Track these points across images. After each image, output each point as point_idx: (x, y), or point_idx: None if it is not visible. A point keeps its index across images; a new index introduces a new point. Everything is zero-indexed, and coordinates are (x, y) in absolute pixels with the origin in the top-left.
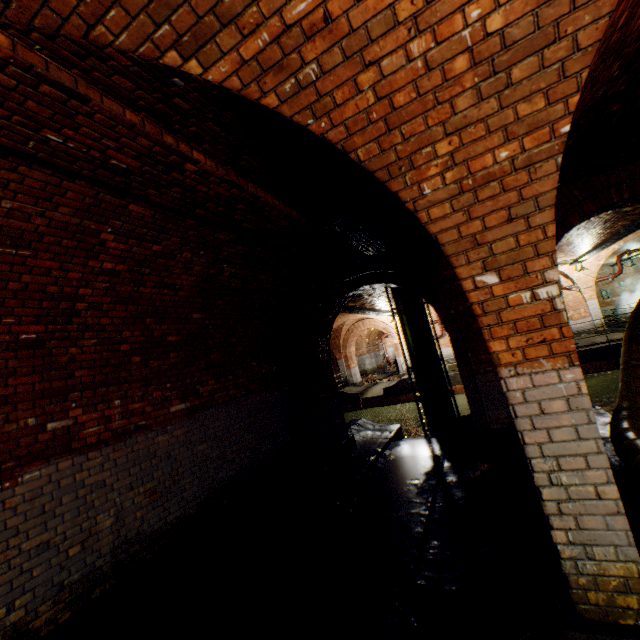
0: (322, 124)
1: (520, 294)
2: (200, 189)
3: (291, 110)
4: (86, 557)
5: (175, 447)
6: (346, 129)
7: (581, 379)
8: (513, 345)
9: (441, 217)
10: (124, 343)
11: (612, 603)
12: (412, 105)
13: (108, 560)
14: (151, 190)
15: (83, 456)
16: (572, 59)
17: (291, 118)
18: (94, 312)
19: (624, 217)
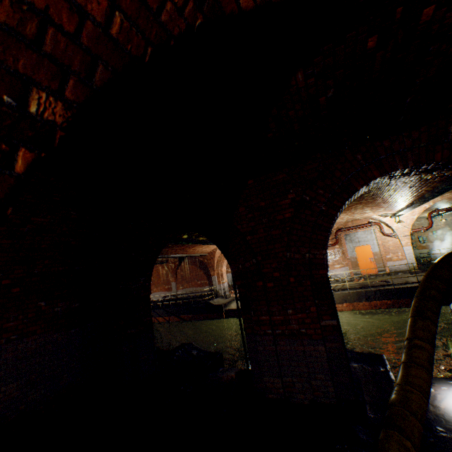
0: None
1: None
2: None
3: None
4: None
5: None
6: None
7: None
8: None
9: None
10: None
11: None
12: None
13: None
14: None
15: None
16: None
17: None
18: None
19: (426, 184)
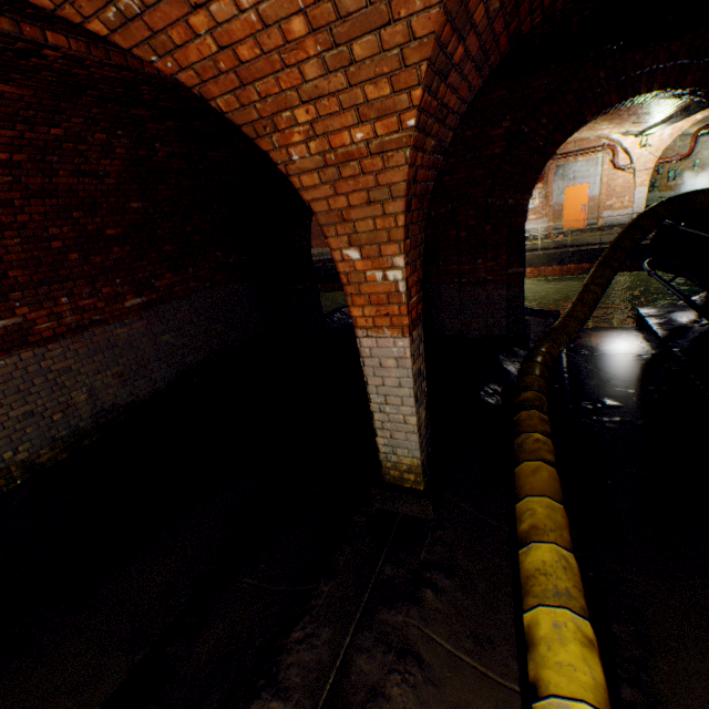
0: (169, 64)
1: (375, 273)
2: (79, 73)
3: (127, 42)
4: (70, 421)
5: (137, 338)
6: (197, 74)
7: (408, 347)
8: (367, 314)
9: (312, 186)
10: (54, 241)
11: (402, 477)
12: (260, 62)
13: (90, 423)
14: (14, 75)
15: (43, 348)
16: (411, 47)
17: (130, 51)
18: (6, 210)
19: None
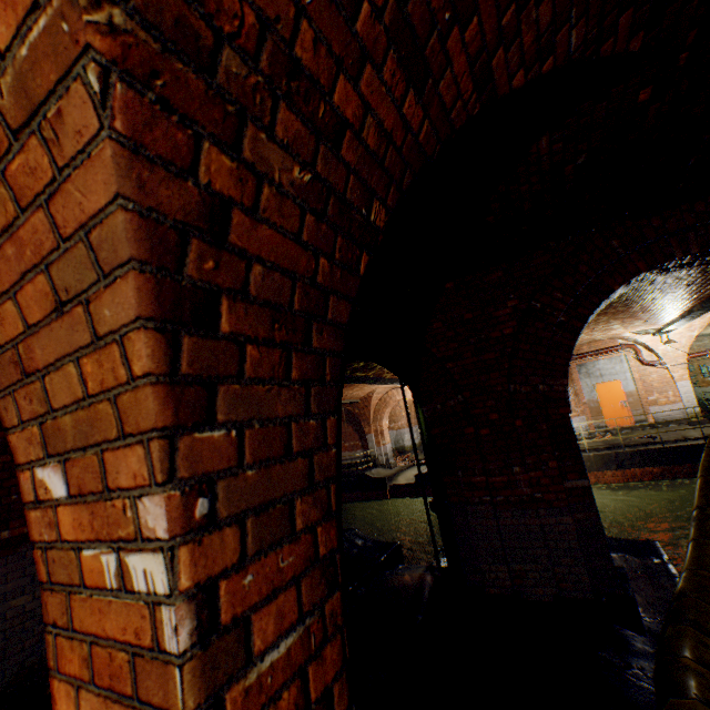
0: None
1: (100, 554)
2: None
3: None
4: None
5: None
6: None
7: None
8: None
9: None
10: None
11: None
12: None
13: None
14: None
15: None
16: None
17: None
18: None
19: None
